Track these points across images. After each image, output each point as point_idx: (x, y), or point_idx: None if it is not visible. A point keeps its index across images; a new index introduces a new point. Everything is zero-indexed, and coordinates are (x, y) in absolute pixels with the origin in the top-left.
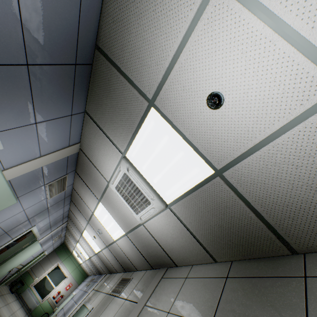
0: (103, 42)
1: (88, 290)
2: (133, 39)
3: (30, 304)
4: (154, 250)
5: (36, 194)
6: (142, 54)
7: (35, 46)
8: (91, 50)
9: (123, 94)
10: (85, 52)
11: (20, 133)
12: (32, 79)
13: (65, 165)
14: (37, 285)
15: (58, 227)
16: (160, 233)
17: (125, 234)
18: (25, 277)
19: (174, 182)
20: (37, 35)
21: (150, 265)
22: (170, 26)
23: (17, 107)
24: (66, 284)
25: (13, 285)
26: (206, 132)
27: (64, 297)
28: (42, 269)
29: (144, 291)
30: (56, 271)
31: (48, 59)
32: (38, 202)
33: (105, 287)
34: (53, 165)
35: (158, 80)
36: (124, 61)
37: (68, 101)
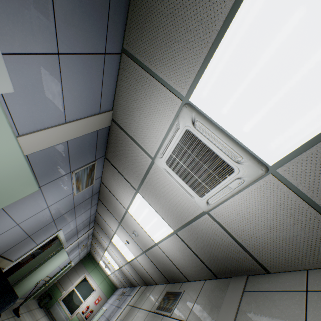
0: None
1: (121, 305)
2: None
3: (59, 320)
4: (224, 250)
5: (61, 185)
6: None
7: None
8: None
9: None
10: None
11: (36, 68)
12: None
13: (94, 146)
14: (66, 299)
15: (84, 233)
16: (241, 221)
17: (173, 231)
18: (53, 290)
19: (297, 115)
20: None
21: (212, 273)
22: None
23: (29, 3)
24: (94, 298)
25: (41, 299)
26: None
27: (94, 313)
28: (70, 282)
29: (216, 312)
30: (83, 284)
31: None
32: (64, 198)
33: (144, 302)
34: (80, 143)
35: None
36: None
37: (102, 21)
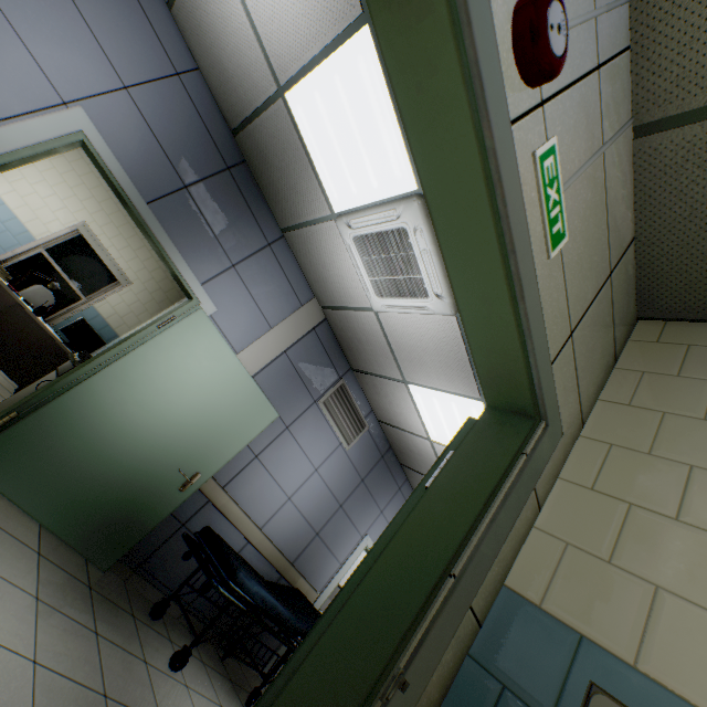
0: (231, 121)
1: None
2: (232, 69)
3: None
4: None
5: (314, 427)
6: (242, 66)
7: (182, 165)
8: (233, 145)
9: (271, 136)
10: (229, 150)
11: (224, 285)
12: (199, 204)
13: (324, 354)
14: None
15: None
16: None
17: (484, 404)
18: None
19: (378, 137)
20: (178, 153)
21: None
22: (228, 4)
23: (203, 244)
24: None
25: None
26: (314, 8)
27: None
28: None
29: None
30: None
31: (200, 174)
32: (332, 455)
33: None
34: (302, 353)
35: (262, 60)
36: (246, 103)
37: (251, 223)
